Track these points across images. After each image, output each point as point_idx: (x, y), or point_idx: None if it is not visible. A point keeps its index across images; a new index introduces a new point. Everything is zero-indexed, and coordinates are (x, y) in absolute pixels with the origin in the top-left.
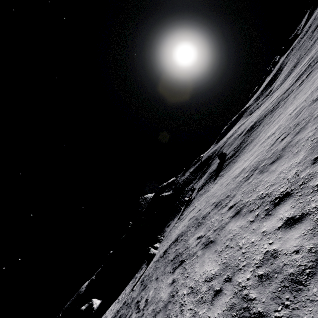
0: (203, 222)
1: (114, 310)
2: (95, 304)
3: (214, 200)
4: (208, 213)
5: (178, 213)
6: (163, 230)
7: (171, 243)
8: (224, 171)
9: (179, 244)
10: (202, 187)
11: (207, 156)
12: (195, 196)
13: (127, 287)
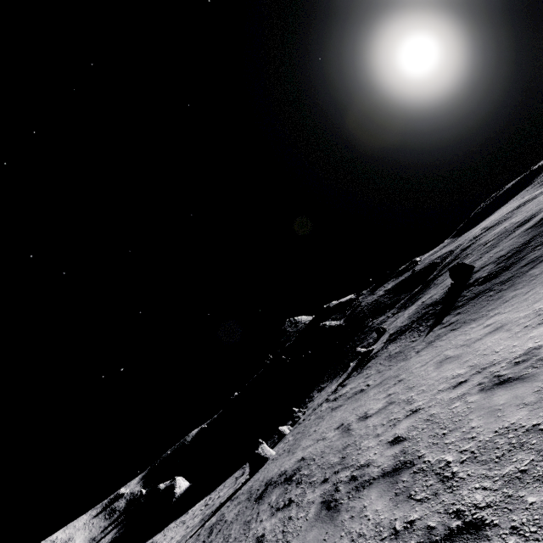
0: (339, 517)
1: (193, 520)
2: (179, 488)
3: (403, 426)
4: (366, 481)
5: (342, 370)
6: (310, 393)
7: (284, 470)
8: (460, 316)
9: (275, 521)
10: (399, 336)
11: (428, 262)
12: (378, 350)
13: (228, 482)
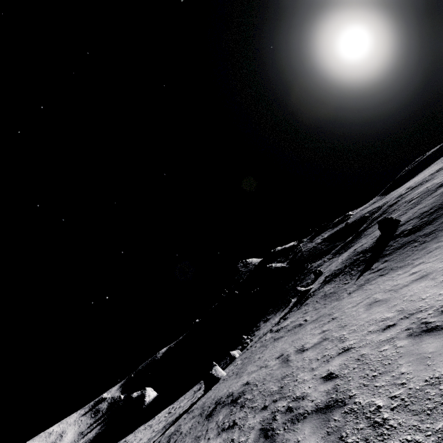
0: None
1: (158, 425)
2: (148, 397)
3: (336, 363)
4: (301, 414)
5: (285, 305)
6: (257, 323)
7: (231, 391)
8: (387, 264)
9: (220, 441)
10: (334, 278)
11: (359, 216)
12: (315, 290)
13: (187, 394)
